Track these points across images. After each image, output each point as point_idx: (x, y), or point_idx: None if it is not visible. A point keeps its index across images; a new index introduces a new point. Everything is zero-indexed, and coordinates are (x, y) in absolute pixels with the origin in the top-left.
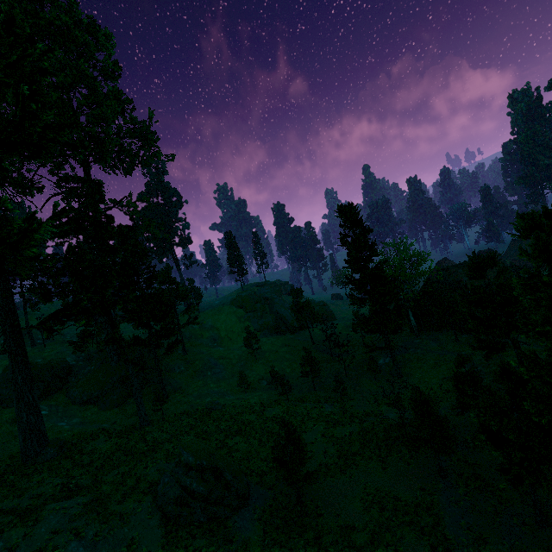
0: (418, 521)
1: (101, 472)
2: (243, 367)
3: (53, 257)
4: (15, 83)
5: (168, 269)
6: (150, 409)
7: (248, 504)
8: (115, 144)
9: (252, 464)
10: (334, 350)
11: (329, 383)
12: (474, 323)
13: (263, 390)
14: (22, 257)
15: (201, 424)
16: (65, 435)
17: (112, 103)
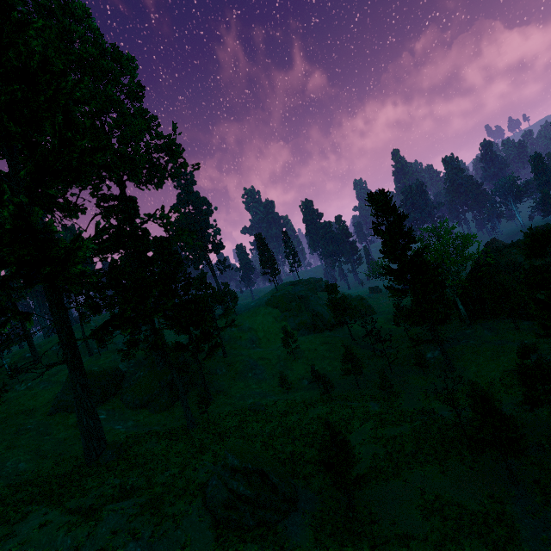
0: (489, 533)
1: (154, 473)
2: (283, 367)
3: (98, 272)
4: (53, 115)
5: (203, 275)
6: (196, 411)
7: (297, 509)
8: (144, 160)
9: (298, 466)
10: (376, 346)
11: (374, 380)
12: (537, 307)
13: (305, 389)
14: (70, 274)
15: (245, 426)
16: (121, 437)
17: (139, 122)
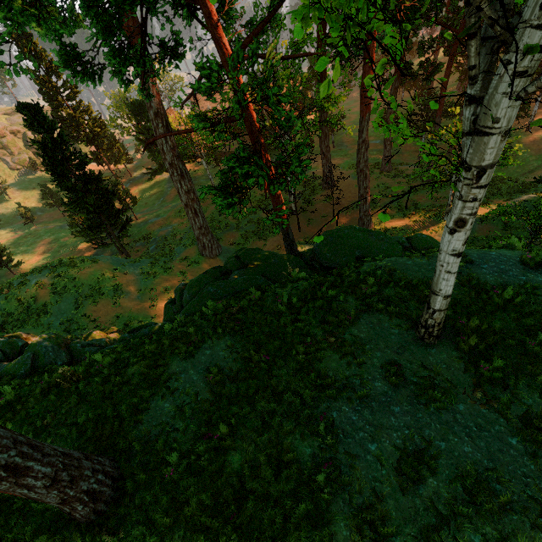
0: None
1: None
2: None
3: None
4: None
5: None
6: None
7: None
8: None
9: None
10: None
11: None
12: (150, 154)
13: (19, 223)
14: None
15: None
16: None
17: None
